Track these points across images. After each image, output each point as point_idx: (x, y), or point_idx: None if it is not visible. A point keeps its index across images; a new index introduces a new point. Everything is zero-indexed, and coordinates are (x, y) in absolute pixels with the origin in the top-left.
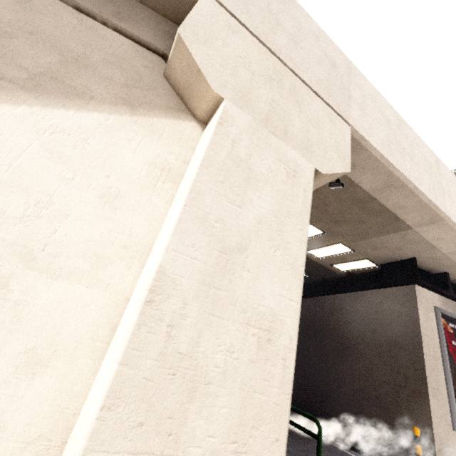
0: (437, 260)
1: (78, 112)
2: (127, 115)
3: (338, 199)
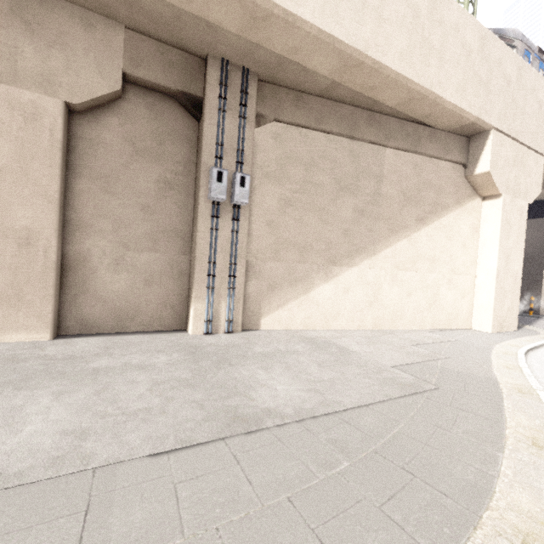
0: None
1: (447, 216)
2: (459, 208)
3: None
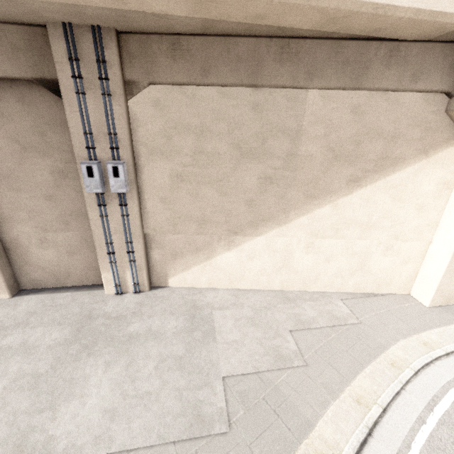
0: None
1: (400, 172)
2: (423, 160)
3: None
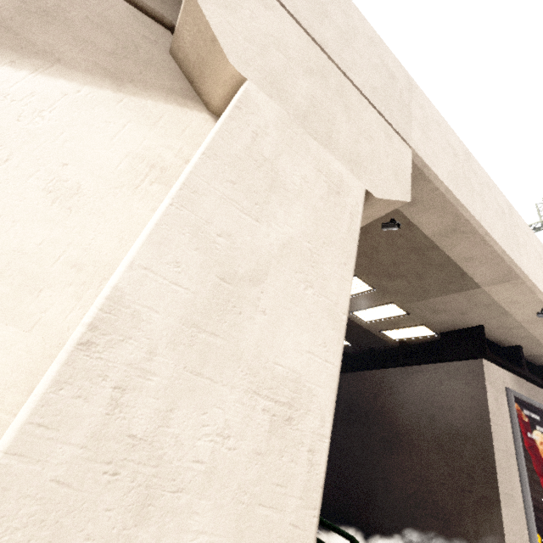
0: (509, 329)
1: (34, 75)
2: (110, 91)
3: (392, 245)
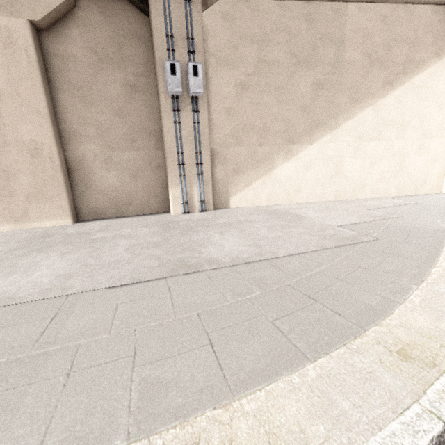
0: None
1: (421, 74)
2: (437, 62)
3: None
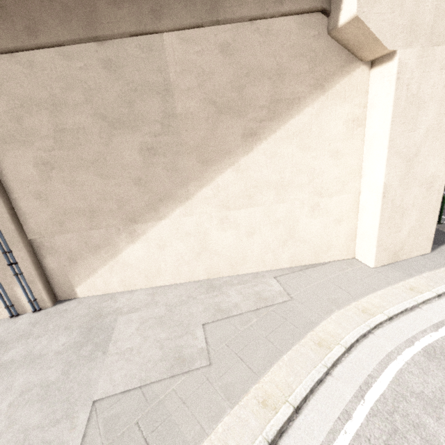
0: None
1: (299, 115)
2: (321, 96)
3: None
